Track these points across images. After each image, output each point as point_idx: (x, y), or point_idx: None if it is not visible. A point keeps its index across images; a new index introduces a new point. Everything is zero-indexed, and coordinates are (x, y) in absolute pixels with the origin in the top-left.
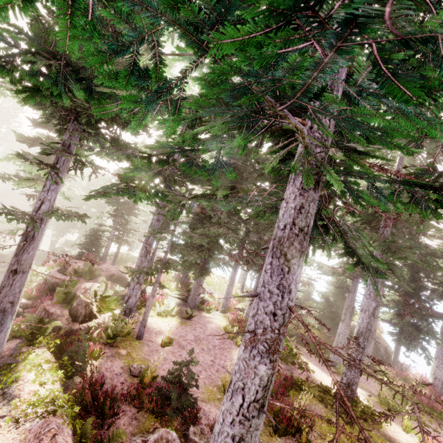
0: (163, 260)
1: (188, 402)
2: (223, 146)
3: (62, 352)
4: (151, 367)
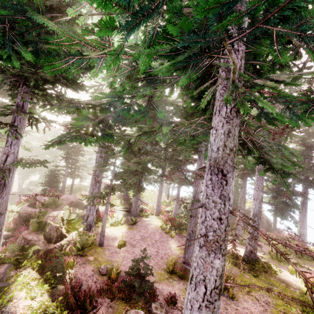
0: (110, 186)
1: (148, 287)
2: (155, 91)
3: (44, 268)
4: (114, 265)
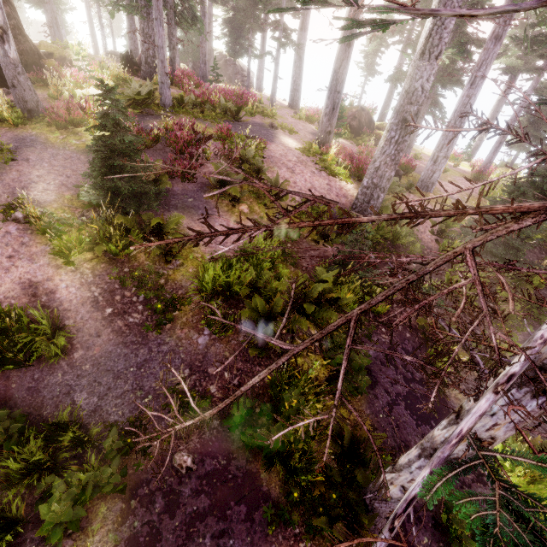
0: None
1: None
2: None
3: None
4: None
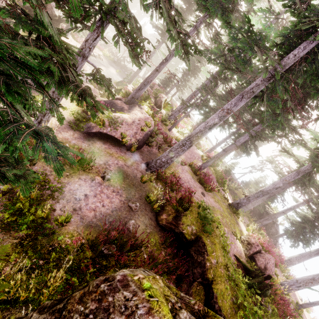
0: (197, 104)
1: None
2: None
3: None
4: None
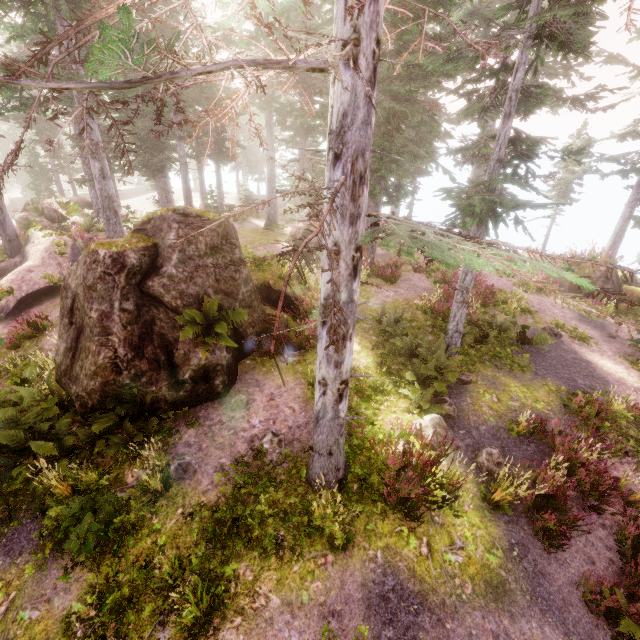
0: None
1: None
2: None
3: None
4: None
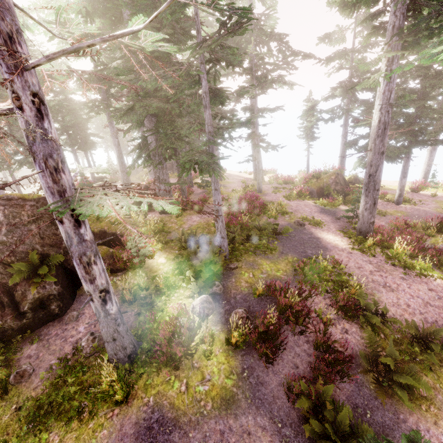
0: None
1: None
2: None
3: None
4: None
